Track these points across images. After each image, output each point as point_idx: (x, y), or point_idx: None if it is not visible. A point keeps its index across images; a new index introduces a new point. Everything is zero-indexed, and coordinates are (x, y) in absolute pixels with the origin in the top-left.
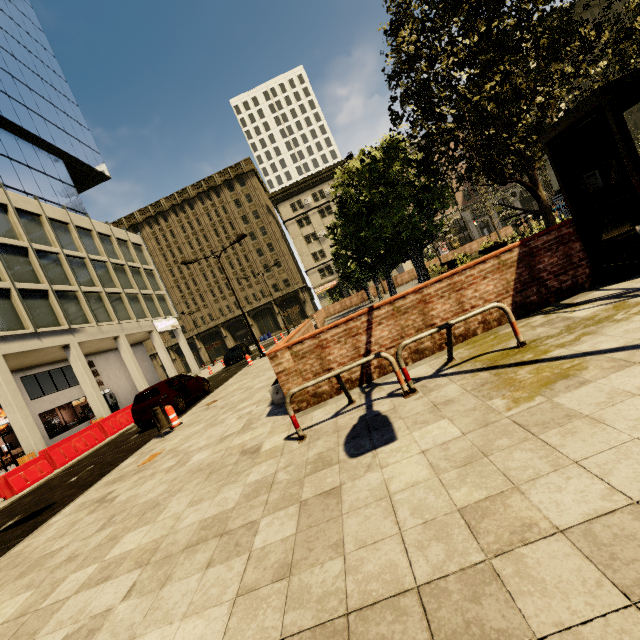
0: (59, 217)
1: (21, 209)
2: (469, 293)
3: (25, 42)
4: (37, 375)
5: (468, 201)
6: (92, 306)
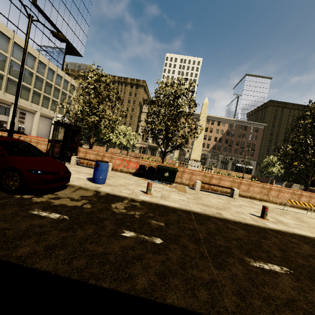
0: (44, 61)
1: (30, 53)
2: (39, 145)
3: None
4: (1, 106)
5: (213, 150)
6: (34, 96)
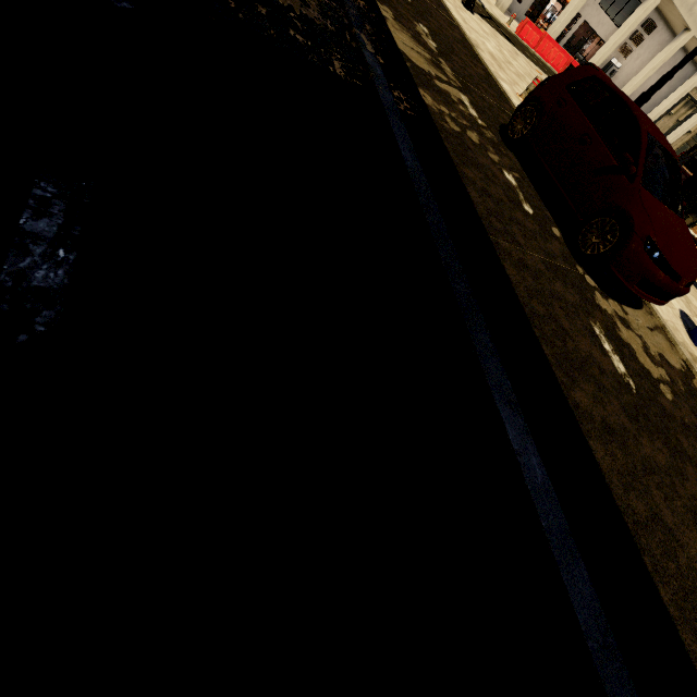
0: None
1: None
2: None
3: None
4: None
5: None
6: None
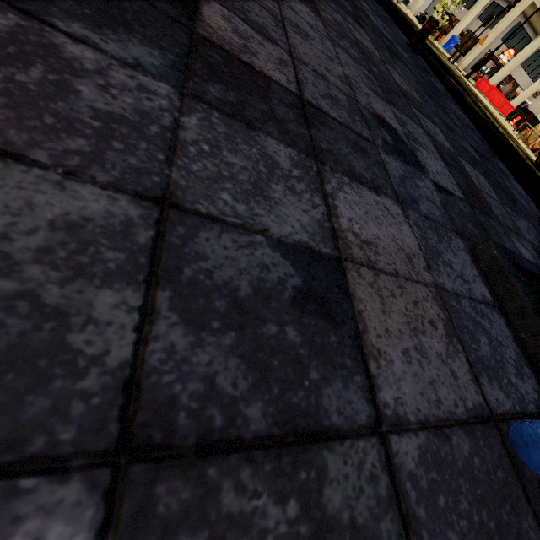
0: None
1: None
2: None
3: None
4: None
5: None
6: None
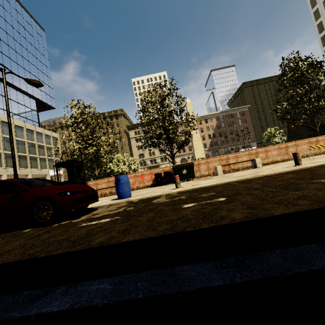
0: (20, 125)
1: (4, 121)
2: None
3: (36, 55)
4: None
5: (211, 147)
6: (20, 161)
